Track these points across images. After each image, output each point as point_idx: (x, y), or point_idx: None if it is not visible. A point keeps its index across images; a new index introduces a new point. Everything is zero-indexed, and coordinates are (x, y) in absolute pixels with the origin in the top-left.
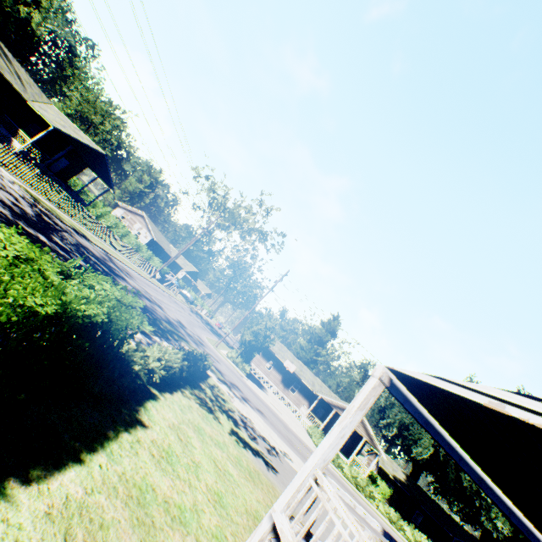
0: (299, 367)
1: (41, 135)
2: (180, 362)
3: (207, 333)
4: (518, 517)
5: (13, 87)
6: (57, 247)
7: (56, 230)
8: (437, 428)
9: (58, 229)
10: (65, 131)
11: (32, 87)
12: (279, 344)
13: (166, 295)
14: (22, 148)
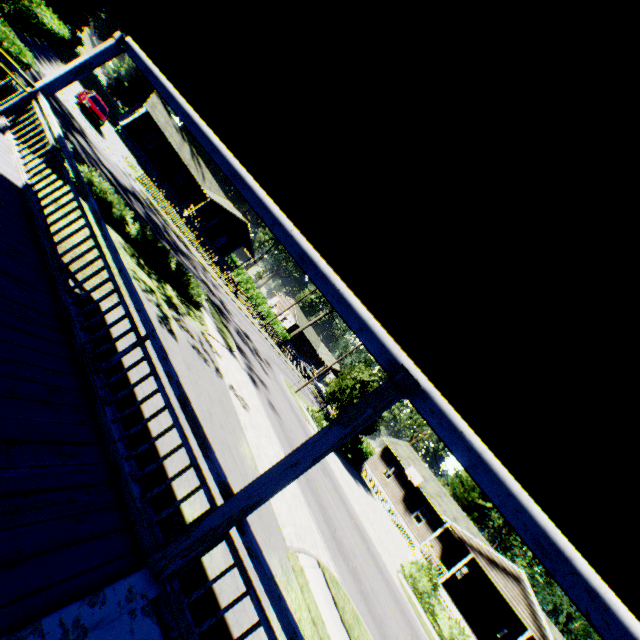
0: (435, 491)
1: (202, 205)
2: (122, 210)
3: (308, 400)
4: (225, 158)
5: (194, 177)
6: (120, 189)
7: (143, 205)
8: (157, 74)
9: (149, 210)
10: (218, 202)
11: (212, 185)
12: (412, 454)
13: (268, 344)
14: (188, 215)
